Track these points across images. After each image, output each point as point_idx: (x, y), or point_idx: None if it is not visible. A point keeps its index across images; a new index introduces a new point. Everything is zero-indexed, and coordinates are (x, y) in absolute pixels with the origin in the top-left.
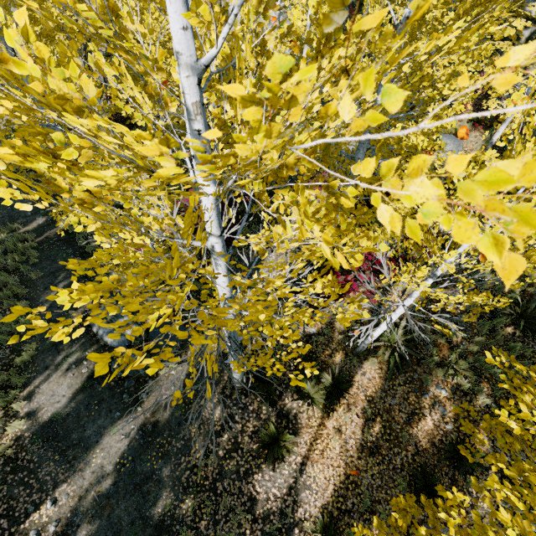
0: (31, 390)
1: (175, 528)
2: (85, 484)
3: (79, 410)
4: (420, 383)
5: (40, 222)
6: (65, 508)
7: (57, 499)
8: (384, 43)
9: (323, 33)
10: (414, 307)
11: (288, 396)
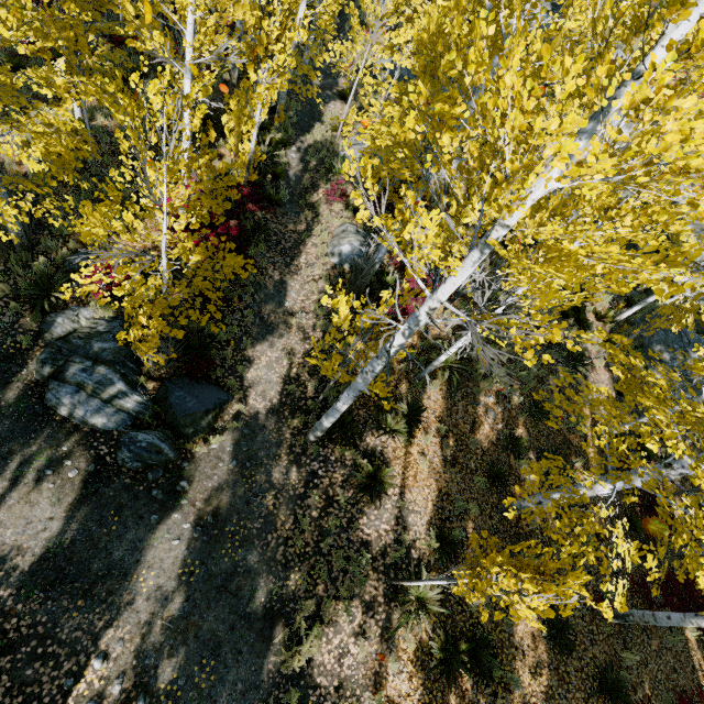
0: None
1: (289, 607)
2: (143, 617)
3: (90, 530)
4: (474, 396)
5: None
6: (125, 658)
7: (106, 653)
8: None
9: None
10: None
11: (368, 435)
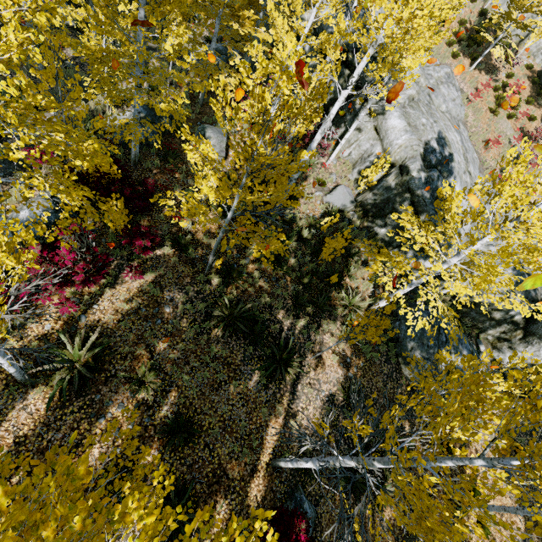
0: None
1: None
2: None
3: None
4: (101, 406)
5: None
6: None
7: None
8: None
9: None
10: None
11: None
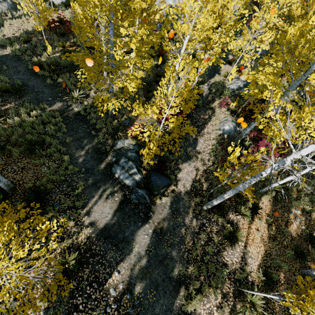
0: (88, 210)
1: (187, 281)
2: (132, 262)
3: (119, 221)
4: (288, 208)
5: (59, 105)
6: (125, 275)
7: (119, 271)
8: None
9: None
10: None
11: (230, 214)
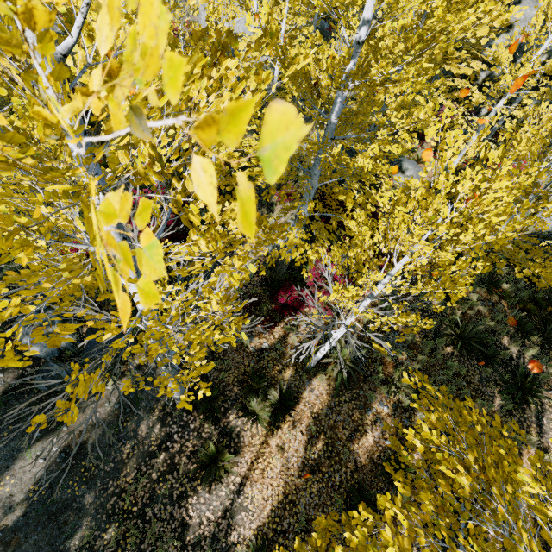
0: None
1: None
2: None
3: None
4: (365, 400)
5: None
6: None
7: None
8: (19, 48)
9: (218, 41)
10: (354, 326)
11: (233, 413)
